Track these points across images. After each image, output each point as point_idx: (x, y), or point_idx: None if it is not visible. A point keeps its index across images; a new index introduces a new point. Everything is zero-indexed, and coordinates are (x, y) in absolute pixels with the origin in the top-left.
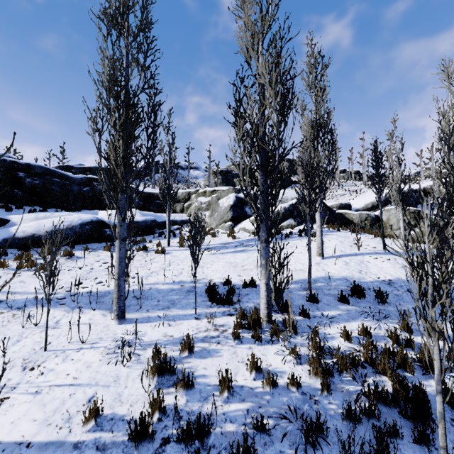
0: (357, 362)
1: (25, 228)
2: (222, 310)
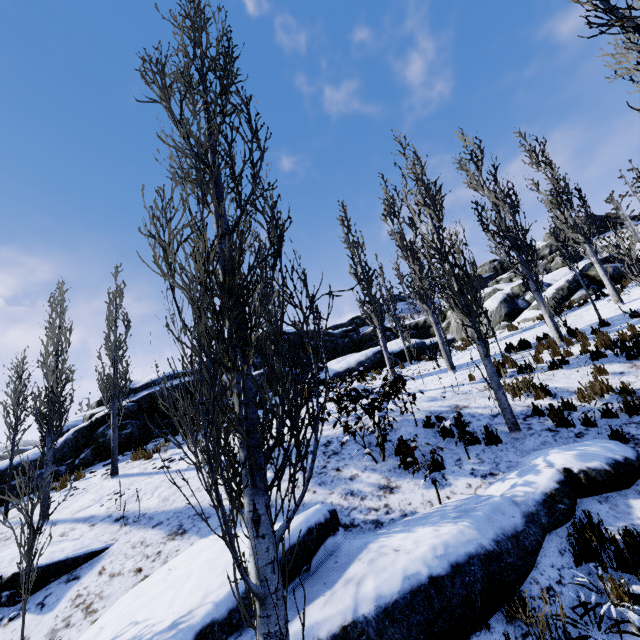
0: (635, 332)
1: (340, 365)
2: (523, 351)
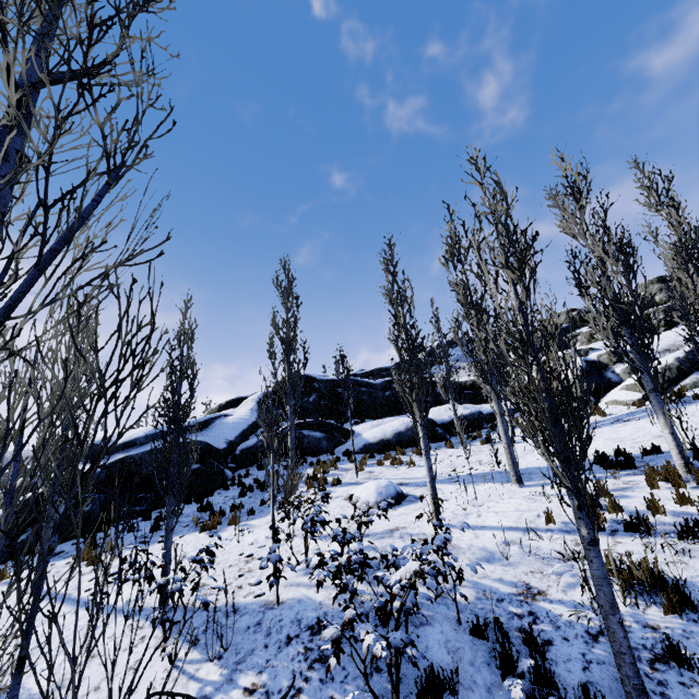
0: None
1: (373, 434)
2: (624, 473)
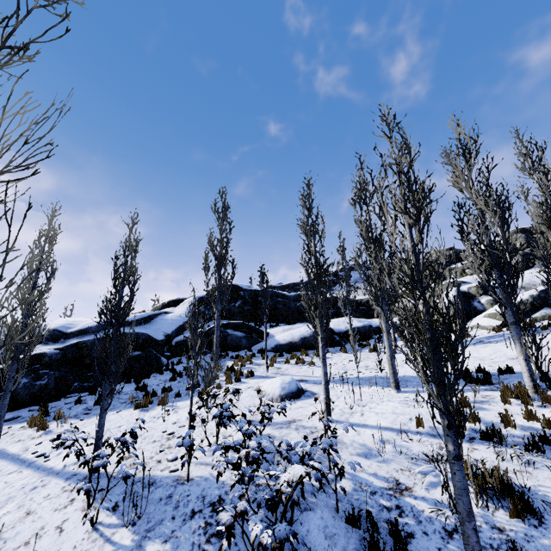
0: None
1: (284, 337)
2: (483, 387)
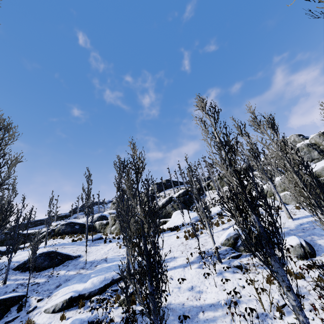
0: None
1: None
2: None
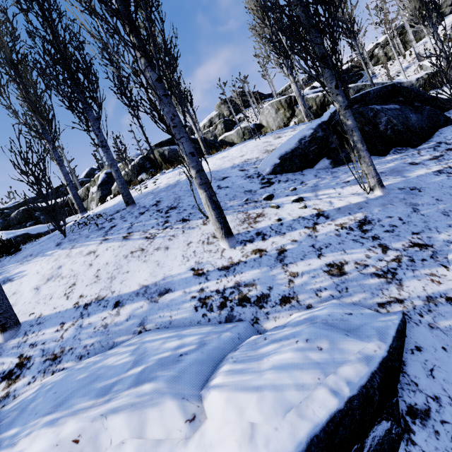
0: None
1: None
2: None
